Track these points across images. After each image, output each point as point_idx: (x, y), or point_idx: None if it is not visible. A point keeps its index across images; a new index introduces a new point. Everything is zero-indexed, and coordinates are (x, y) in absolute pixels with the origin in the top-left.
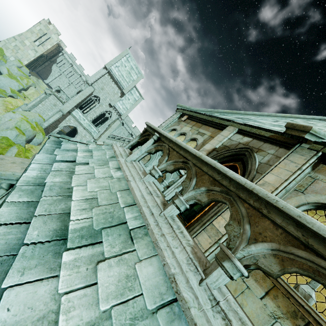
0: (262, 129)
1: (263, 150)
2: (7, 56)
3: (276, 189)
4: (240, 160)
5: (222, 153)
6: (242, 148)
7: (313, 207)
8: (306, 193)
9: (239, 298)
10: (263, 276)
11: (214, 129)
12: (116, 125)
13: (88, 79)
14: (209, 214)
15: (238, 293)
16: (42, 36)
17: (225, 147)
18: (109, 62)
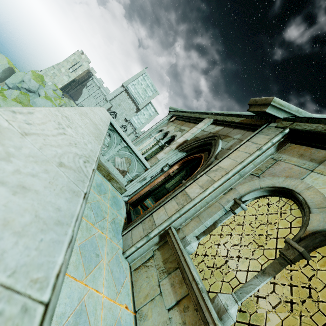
0: (234, 115)
1: (230, 135)
2: (46, 82)
3: (227, 173)
4: (208, 150)
5: (191, 144)
6: (210, 137)
7: (267, 193)
8: (262, 177)
9: (146, 307)
10: (181, 279)
11: (194, 124)
12: (130, 138)
13: (107, 96)
14: (155, 206)
15: (147, 300)
16: (75, 64)
17: (195, 139)
18: (126, 81)
